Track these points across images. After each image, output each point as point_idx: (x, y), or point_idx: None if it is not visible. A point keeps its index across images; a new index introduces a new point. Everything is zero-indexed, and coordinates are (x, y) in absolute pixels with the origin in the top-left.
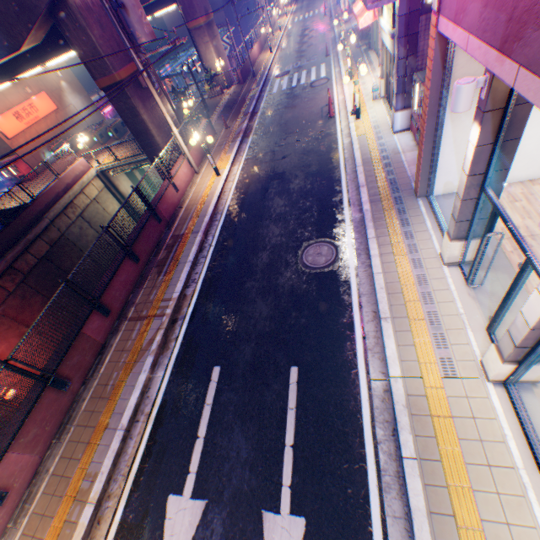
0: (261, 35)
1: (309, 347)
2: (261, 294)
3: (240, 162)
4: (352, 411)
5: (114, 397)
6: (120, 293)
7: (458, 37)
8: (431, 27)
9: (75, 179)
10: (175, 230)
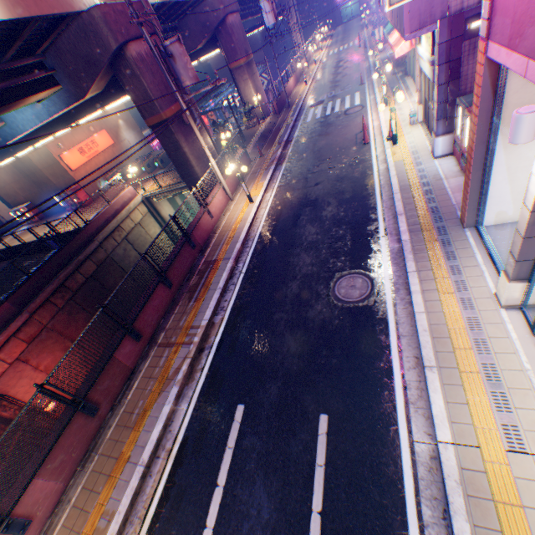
0: (296, 69)
1: (340, 392)
2: (289, 327)
3: (273, 189)
4: (391, 478)
5: (137, 428)
6: (152, 317)
7: (514, 62)
8: (479, 53)
9: (123, 205)
10: (208, 256)
